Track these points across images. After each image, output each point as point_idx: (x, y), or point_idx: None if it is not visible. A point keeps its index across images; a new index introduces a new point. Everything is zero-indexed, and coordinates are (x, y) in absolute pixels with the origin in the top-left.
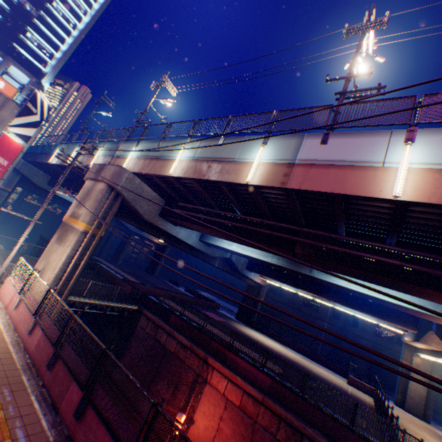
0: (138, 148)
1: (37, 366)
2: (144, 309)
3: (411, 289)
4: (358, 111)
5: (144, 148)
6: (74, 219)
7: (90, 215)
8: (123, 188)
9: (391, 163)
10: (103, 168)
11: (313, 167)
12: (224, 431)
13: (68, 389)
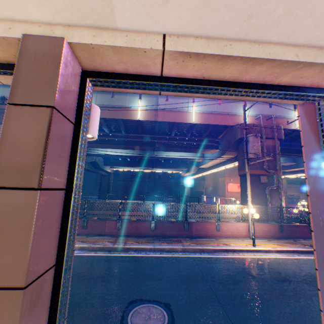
0: None
1: None
2: None
3: (194, 150)
4: None
5: None
6: None
7: None
8: None
9: (190, 110)
10: (3, 113)
11: (166, 111)
12: None
13: (105, 226)
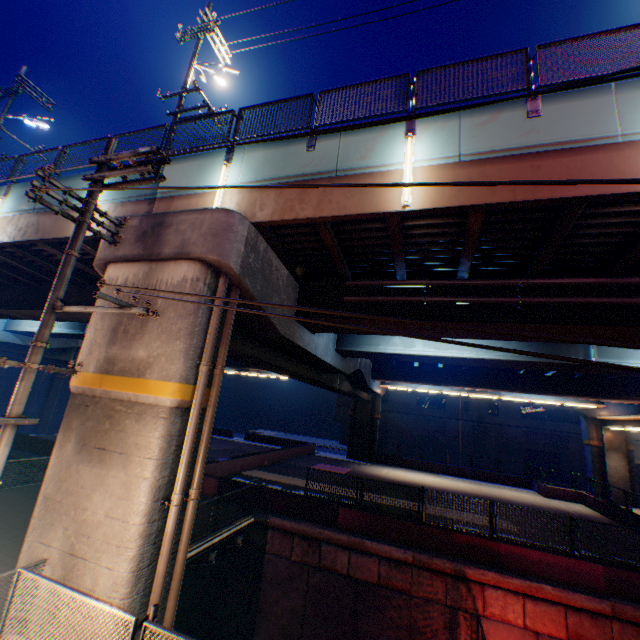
0: (236, 166)
1: None
2: (271, 516)
3: None
4: None
5: (258, 161)
6: (121, 378)
7: (180, 355)
8: (244, 268)
9: None
10: (160, 225)
11: None
12: None
13: None
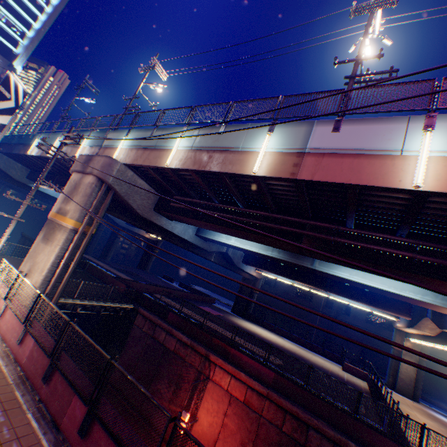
0: (129, 138)
1: (31, 379)
2: (140, 307)
3: (421, 280)
4: (373, 96)
5: (136, 137)
6: (61, 216)
7: (79, 211)
8: (115, 182)
9: (410, 151)
10: (91, 160)
11: (326, 156)
12: (228, 426)
13: (69, 403)
